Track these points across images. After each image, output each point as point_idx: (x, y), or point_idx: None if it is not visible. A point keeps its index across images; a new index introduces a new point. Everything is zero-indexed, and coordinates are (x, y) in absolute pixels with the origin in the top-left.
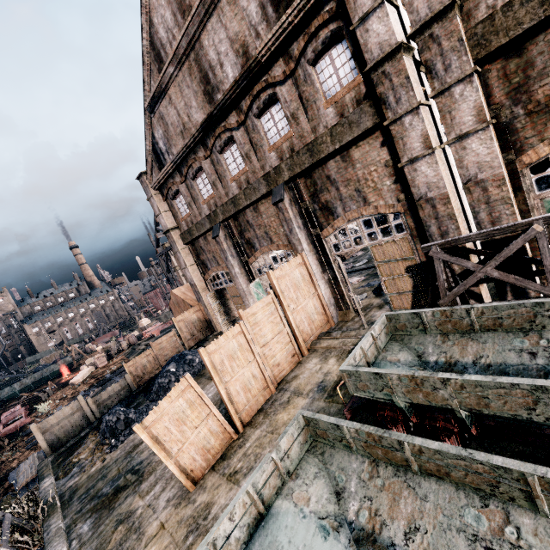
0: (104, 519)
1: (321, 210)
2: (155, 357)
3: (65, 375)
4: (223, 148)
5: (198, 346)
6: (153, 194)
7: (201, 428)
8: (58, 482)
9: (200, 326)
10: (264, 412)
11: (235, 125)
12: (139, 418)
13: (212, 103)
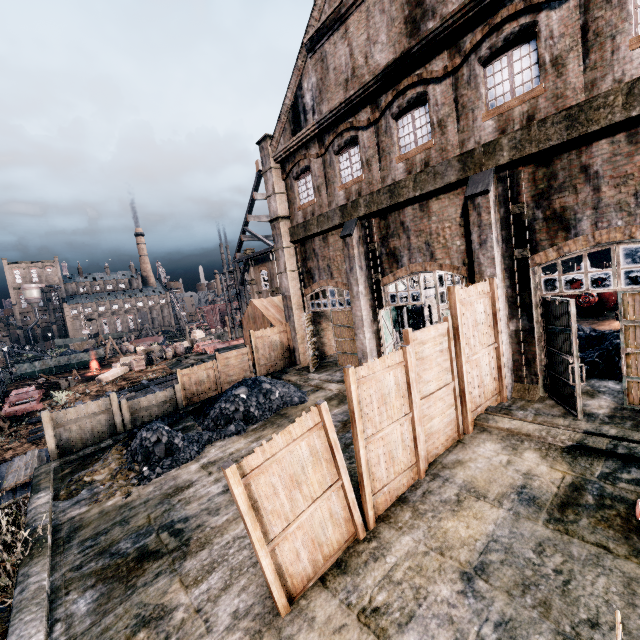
0: (115, 602)
1: (547, 221)
2: (216, 374)
3: (93, 369)
4: (402, 110)
5: (272, 377)
6: (272, 166)
7: (319, 503)
8: (56, 504)
9: (280, 353)
10: (411, 507)
11: (439, 73)
12: (188, 448)
13: (415, 36)
